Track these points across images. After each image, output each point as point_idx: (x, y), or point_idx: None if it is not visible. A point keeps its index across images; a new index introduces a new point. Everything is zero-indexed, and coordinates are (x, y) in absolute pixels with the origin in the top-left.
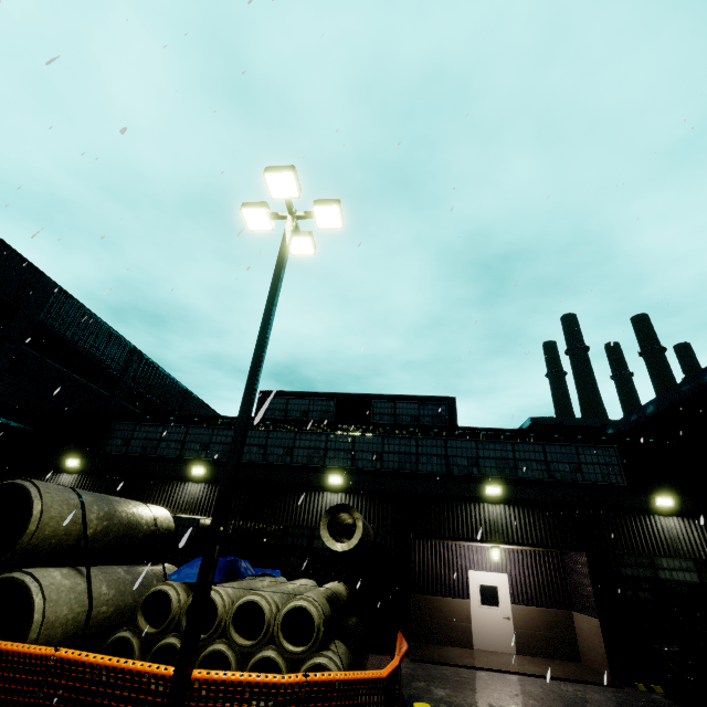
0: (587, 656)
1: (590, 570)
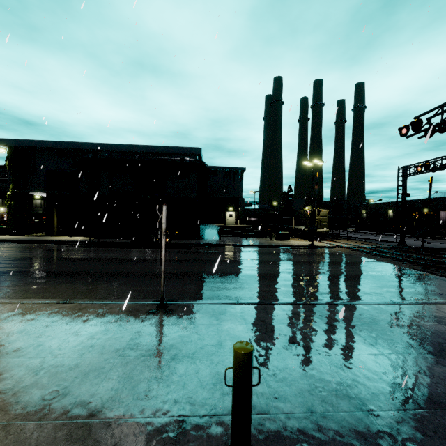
0: None
1: None
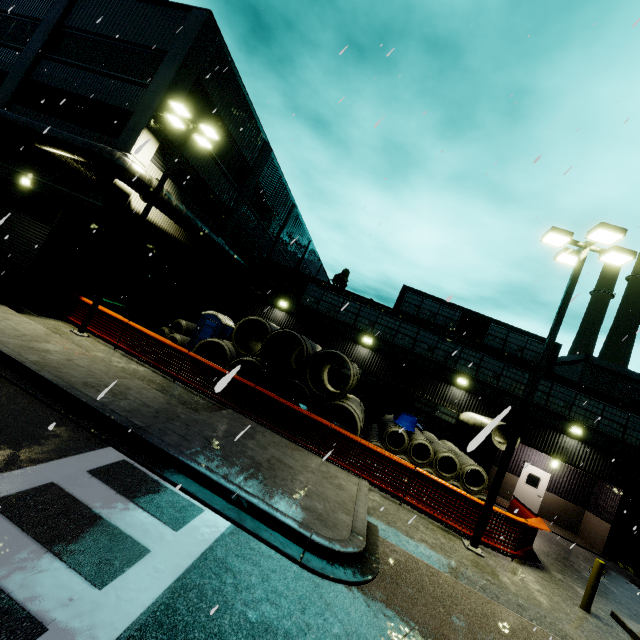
0: (585, 535)
1: (620, 500)
